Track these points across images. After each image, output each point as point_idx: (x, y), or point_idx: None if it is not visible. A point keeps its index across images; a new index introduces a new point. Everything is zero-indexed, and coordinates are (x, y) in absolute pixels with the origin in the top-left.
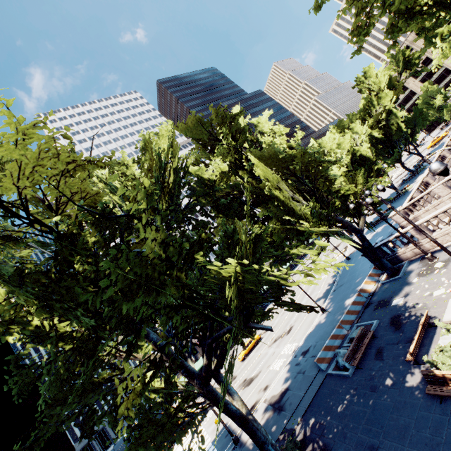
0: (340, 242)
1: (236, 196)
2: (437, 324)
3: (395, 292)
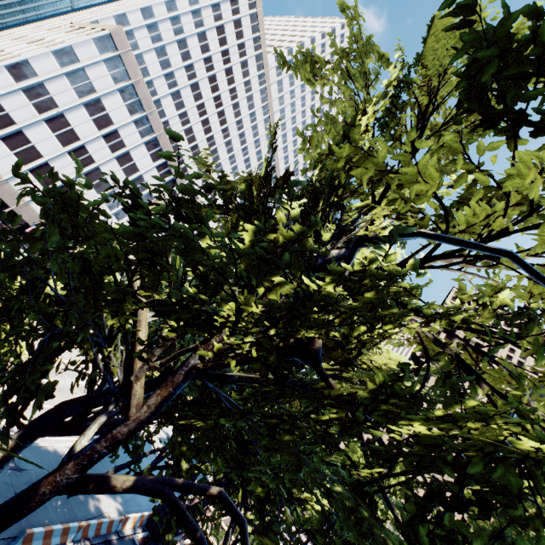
0: None
1: None
2: None
3: None
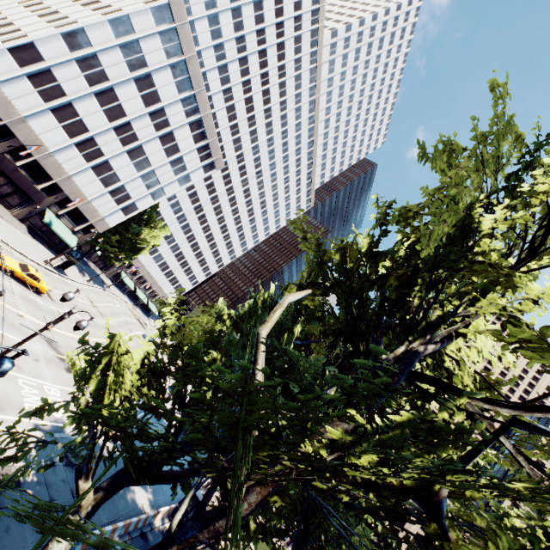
0: None
1: None
2: None
3: None
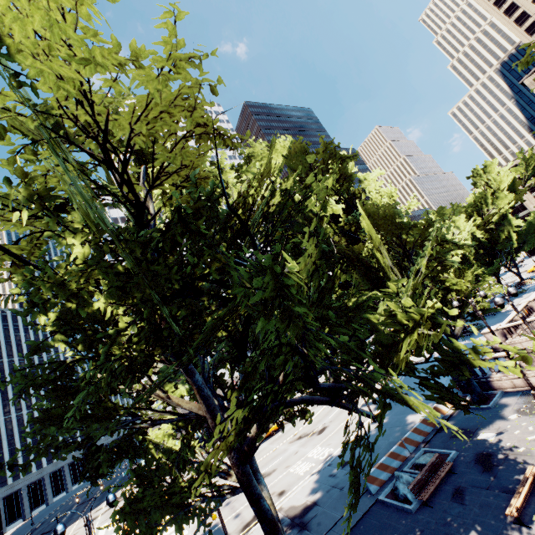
0: None
1: None
2: None
3: (483, 424)
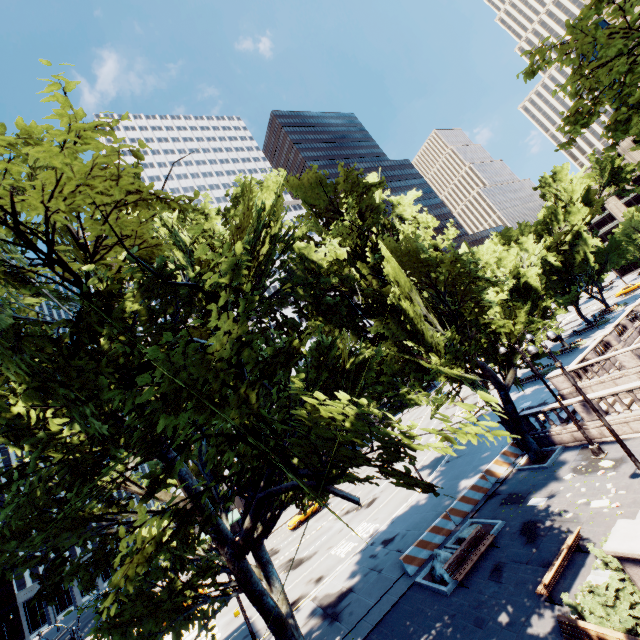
0: (468, 394)
1: (344, 296)
2: (592, 550)
3: (536, 487)
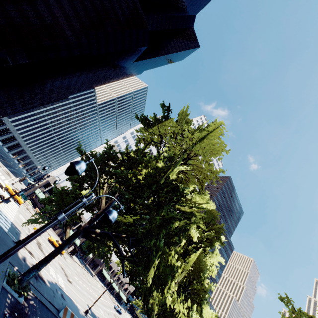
0: None
1: None
2: None
3: None
